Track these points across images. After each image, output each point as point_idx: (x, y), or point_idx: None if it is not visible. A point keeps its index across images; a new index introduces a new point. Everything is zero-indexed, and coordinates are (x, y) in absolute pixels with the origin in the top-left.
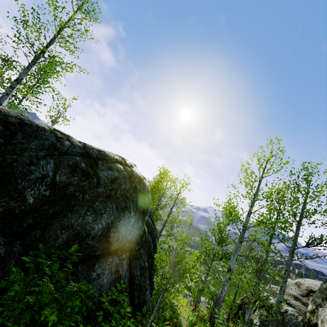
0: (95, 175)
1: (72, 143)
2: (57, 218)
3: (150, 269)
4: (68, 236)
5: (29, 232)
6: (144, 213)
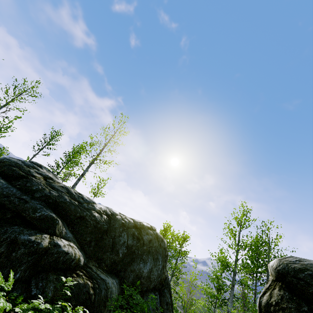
0: (142, 239)
1: (128, 220)
2: (129, 265)
3: (171, 306)
4: (134, 276)
5: (119, 273)
6: (166, 262)
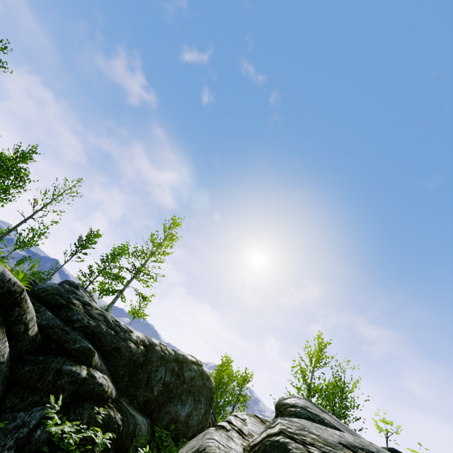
0: (182, 375)
1: (169, 352)
2: (164, 406)
3: None
4: (169, 419)
5: (152, 414)
6: (210, 406)
